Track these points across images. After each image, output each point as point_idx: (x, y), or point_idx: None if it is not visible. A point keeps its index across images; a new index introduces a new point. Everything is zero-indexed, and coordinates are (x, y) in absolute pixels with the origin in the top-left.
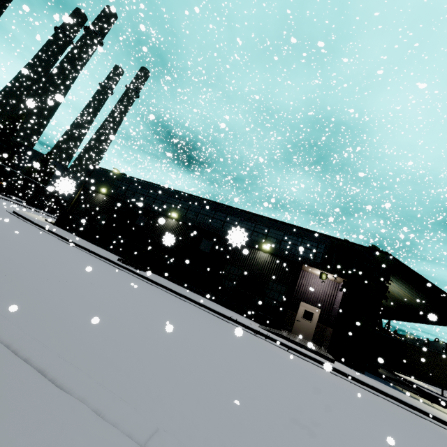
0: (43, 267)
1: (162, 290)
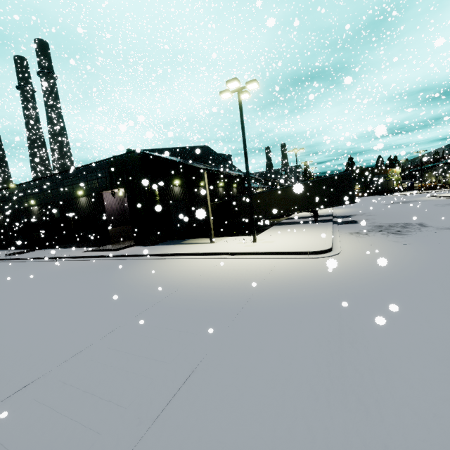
0: None
1: (15, 262)
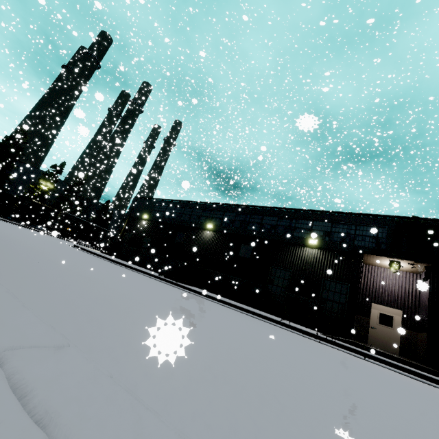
0: (72, 264)
1: (202, 297)
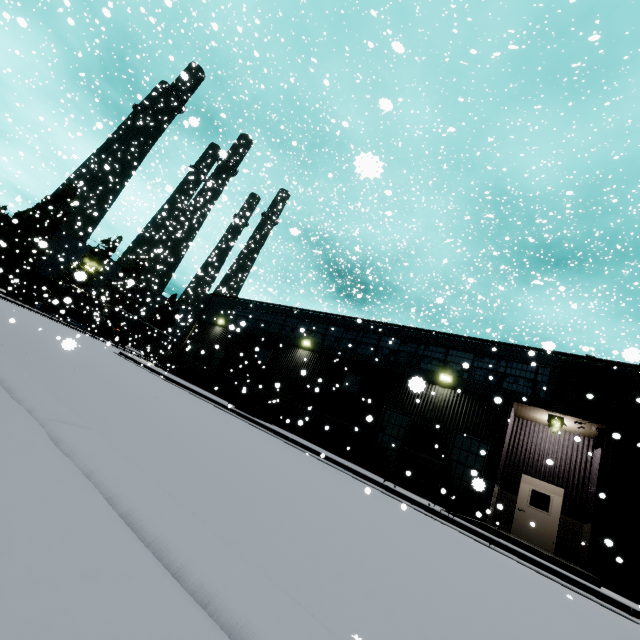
0: (112, 376)
1: (281, 440)
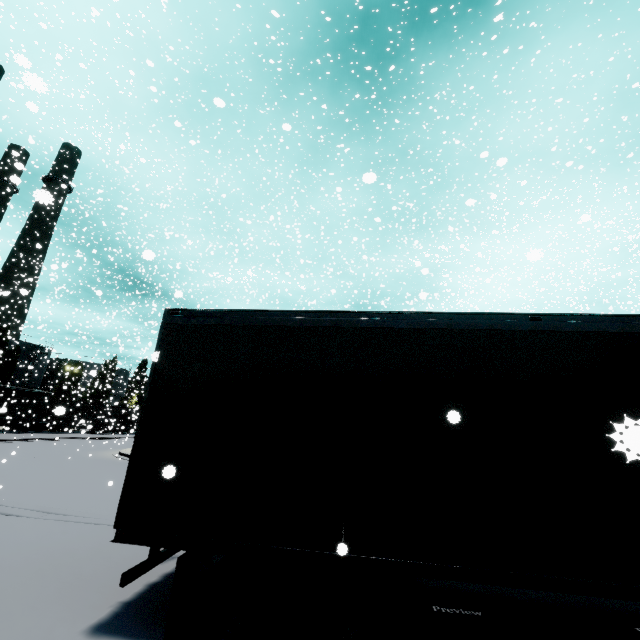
0: None
1: None
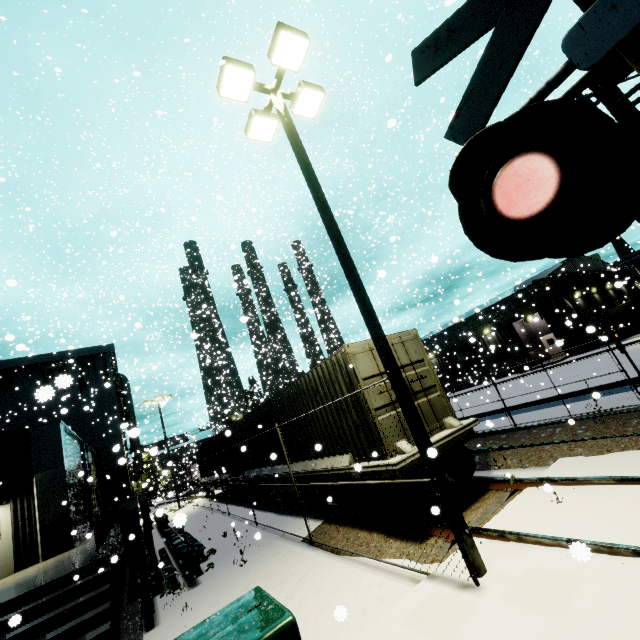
0: None
1: (457, 397)
